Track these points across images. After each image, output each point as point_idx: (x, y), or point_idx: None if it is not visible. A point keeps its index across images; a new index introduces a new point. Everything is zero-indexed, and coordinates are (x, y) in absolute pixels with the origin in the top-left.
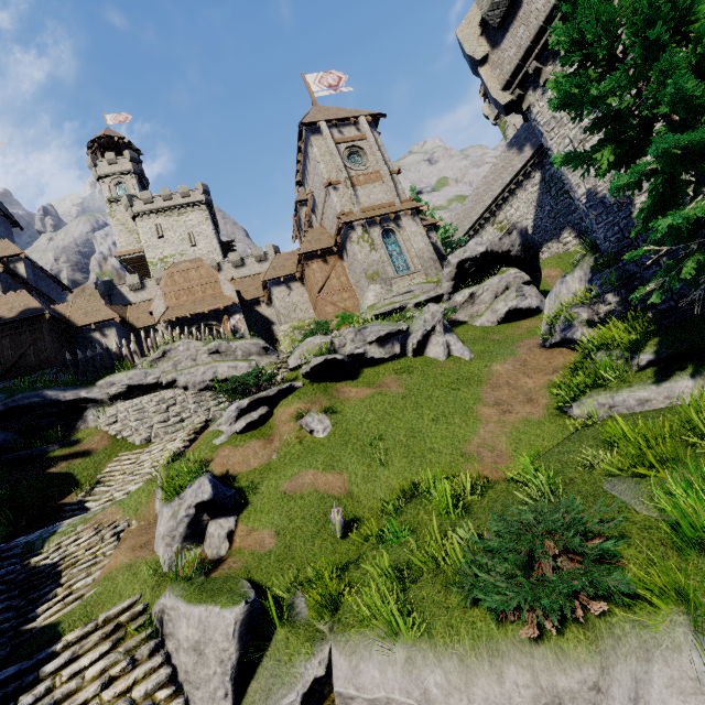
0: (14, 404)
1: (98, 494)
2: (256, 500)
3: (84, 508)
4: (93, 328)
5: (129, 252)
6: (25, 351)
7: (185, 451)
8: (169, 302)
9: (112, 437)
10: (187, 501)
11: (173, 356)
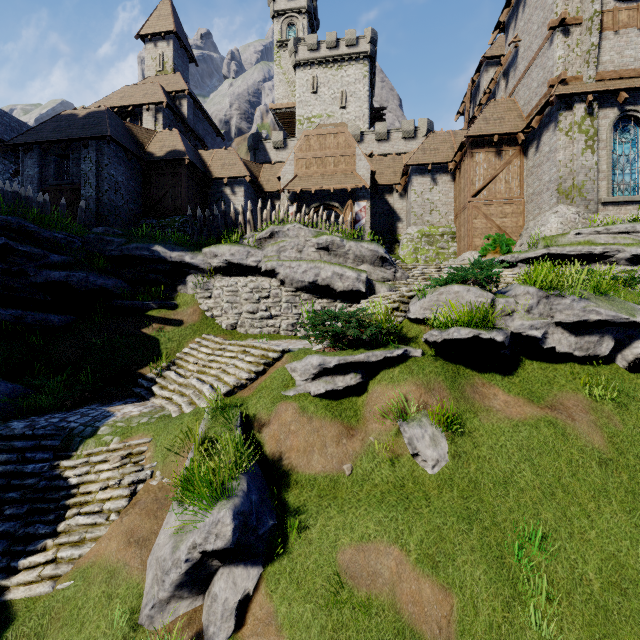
0: (128, 253)
1: (168, 378)
2: (297, 551)
3: (151, 390)
4: (225, 183)
5: (283, 106)
6: (165, 194)
7: (248, 384)
8: (298, 169)
9: (203, 312)
10: (194, 535)
11: (280, 240)
